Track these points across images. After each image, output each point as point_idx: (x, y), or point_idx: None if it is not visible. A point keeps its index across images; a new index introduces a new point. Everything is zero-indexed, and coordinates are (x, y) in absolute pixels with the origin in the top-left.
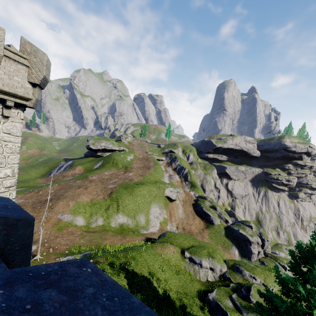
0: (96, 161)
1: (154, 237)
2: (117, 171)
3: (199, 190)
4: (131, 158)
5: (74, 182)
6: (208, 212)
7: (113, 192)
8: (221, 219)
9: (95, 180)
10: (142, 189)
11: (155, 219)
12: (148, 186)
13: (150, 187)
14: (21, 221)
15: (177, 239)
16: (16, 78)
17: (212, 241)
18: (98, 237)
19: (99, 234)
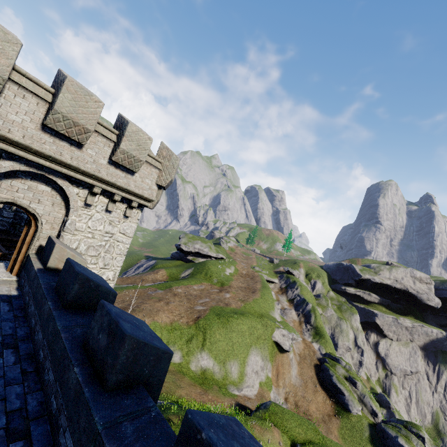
0: (185, 267)
1: (249, 405)
2: (210, 286)
3: (327, 344)
4: (231, 271)
5: (155, 291)
6: (341, 387)
7: (201, 318)
8: (364, 406)
9: (180, 295)
10: (241, 322)
11: (254, 376)
12: (250, 319)
13: (253, 322)
14: (165, 355)
15: (285, 421)
16: (147, 180)
17: (344, 443)
18: (172, 380)
19: (173, 376)
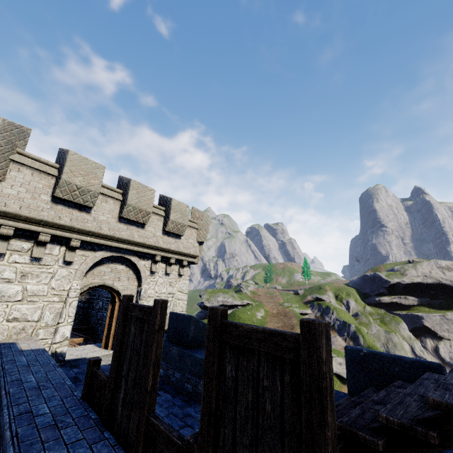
0: None
1: None
2: None
3: None
4: (262, 314)
5: None
6: None
7: None
8: None
9: None
10: None
11: None
12: None
13: None
14: None
15: None
16: (190, 240)
17: None
18: None
19: None
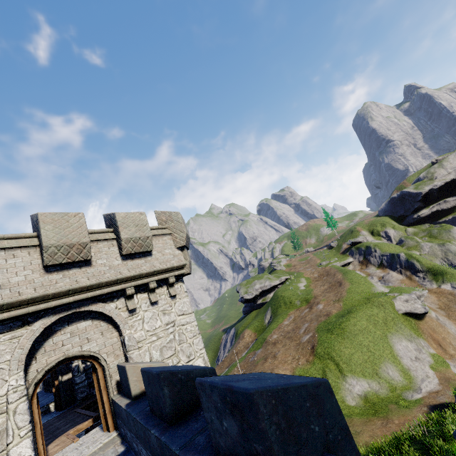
0: (262, 313)
1: (444, 399)
2: (298, 311)
3: (455, 276)
4: (304, 284)
5: (254, 355)
6: None
7: (316, 346)
8: None
9: (278, 340)
10: (355, 320)
11: (417, 364)
12: (361, 311)
13: (366, 311)
14: (320, 389)
15: None
16: (166, 251)
17: None
18: None
19: None
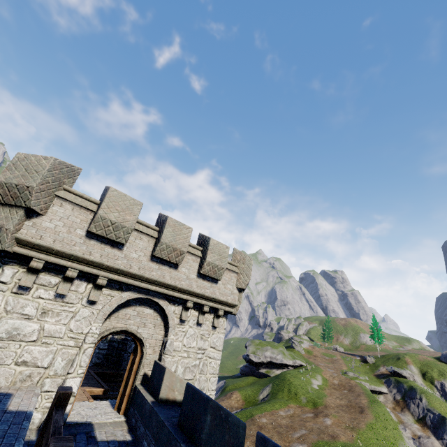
0: (261, 385)
1: None
2: (300, 409)
3: None
4: (319, 383)
5: None
6: None
7: None
8: None
9: (266, 427)
10: None
11: None
12: None
13: None
14: None
15: None
16: (228, 286)
17: None
18: None
19: None
